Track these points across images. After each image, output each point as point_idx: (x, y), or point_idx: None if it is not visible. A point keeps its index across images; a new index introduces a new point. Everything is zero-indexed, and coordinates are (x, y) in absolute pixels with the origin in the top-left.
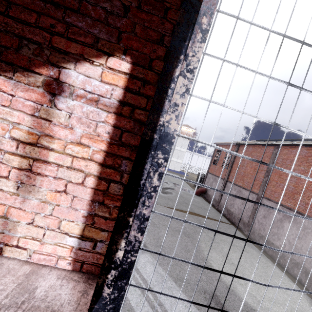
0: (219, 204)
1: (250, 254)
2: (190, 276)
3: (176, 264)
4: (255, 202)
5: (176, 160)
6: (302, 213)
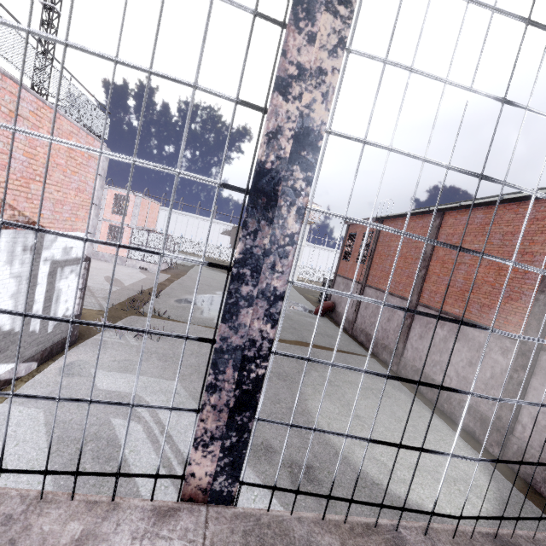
0: (354, 325)
1: (393, 400)
2: (270, 440)
3: None
4: None
5: None
6: (475, 322)
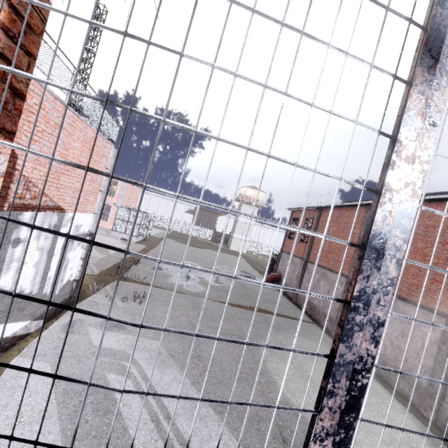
0: (298, 295)
1: None
2: (239, 398)
3: (220, 382)
4: (103, 172)
5: (241, 236)
6: (405, 298)
